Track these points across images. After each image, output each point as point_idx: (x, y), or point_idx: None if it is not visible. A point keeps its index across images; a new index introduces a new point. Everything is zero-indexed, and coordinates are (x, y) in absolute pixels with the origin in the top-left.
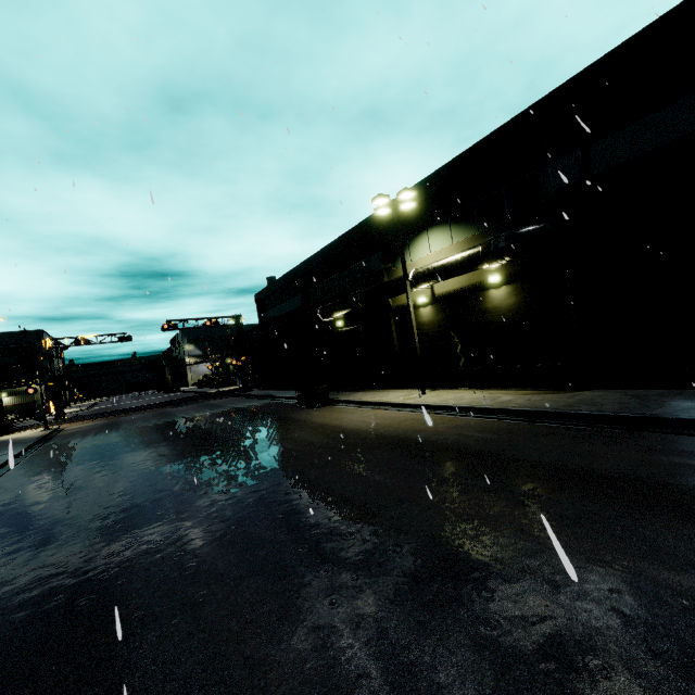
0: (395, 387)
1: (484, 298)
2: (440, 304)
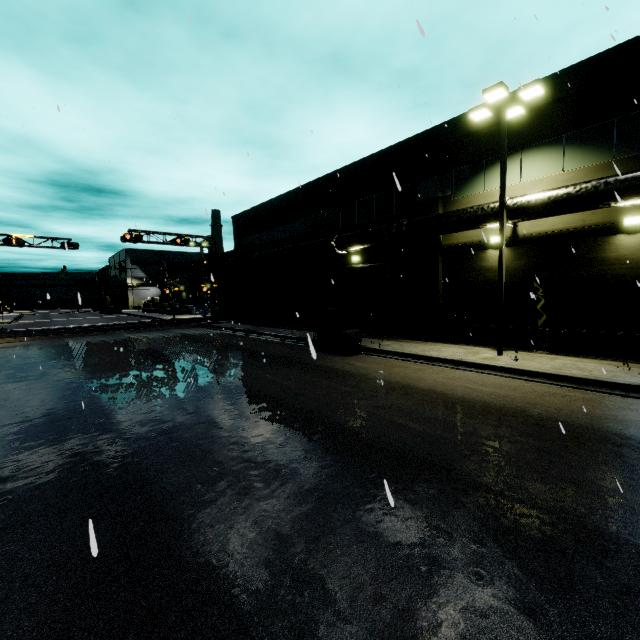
0: (430, 339)
1: (604, 244)
2: (523, 247)
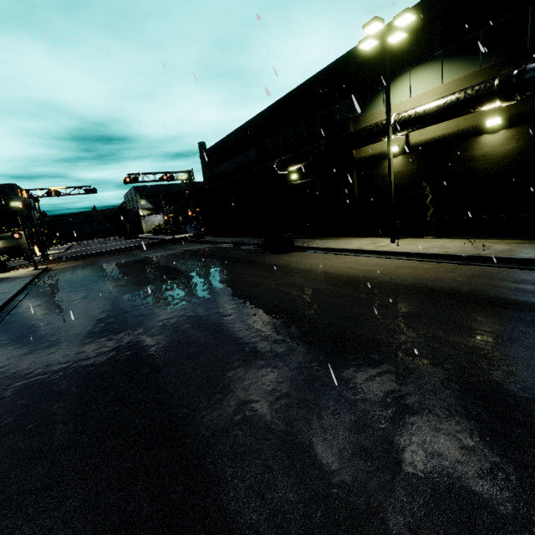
0: (351, 235)
1: (473, 144)
2: (414, 154)
